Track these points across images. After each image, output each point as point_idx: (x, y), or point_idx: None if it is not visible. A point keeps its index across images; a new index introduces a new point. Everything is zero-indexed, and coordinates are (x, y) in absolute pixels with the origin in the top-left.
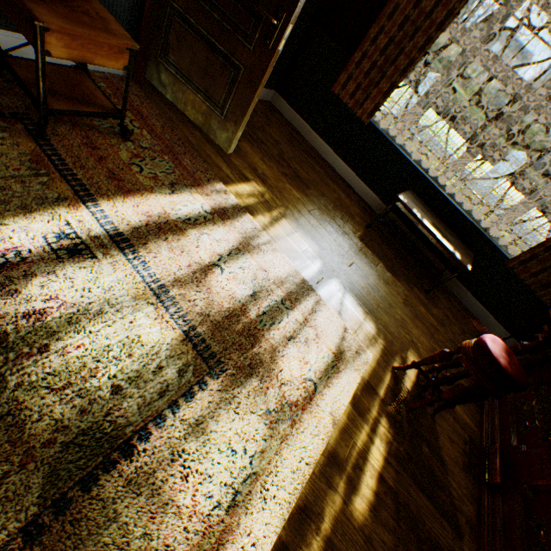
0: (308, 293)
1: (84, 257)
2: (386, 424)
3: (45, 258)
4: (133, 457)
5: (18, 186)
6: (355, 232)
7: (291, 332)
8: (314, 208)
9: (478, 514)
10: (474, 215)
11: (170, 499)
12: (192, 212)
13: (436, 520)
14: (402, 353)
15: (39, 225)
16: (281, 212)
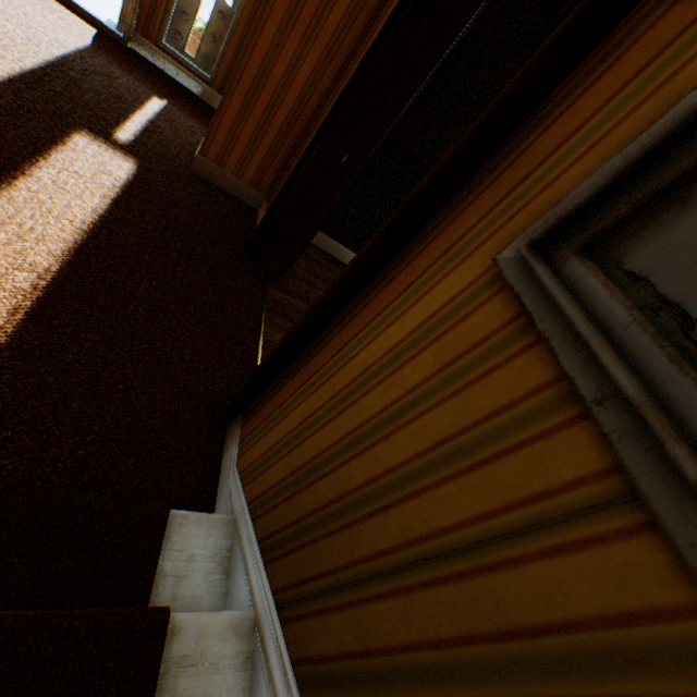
0: None
1: None
2: None
3: None
4: None
5: None
6: None
7: None
8: None
9: None
10: None
11: None
12: None
13: None
14: None
15: None
16: None
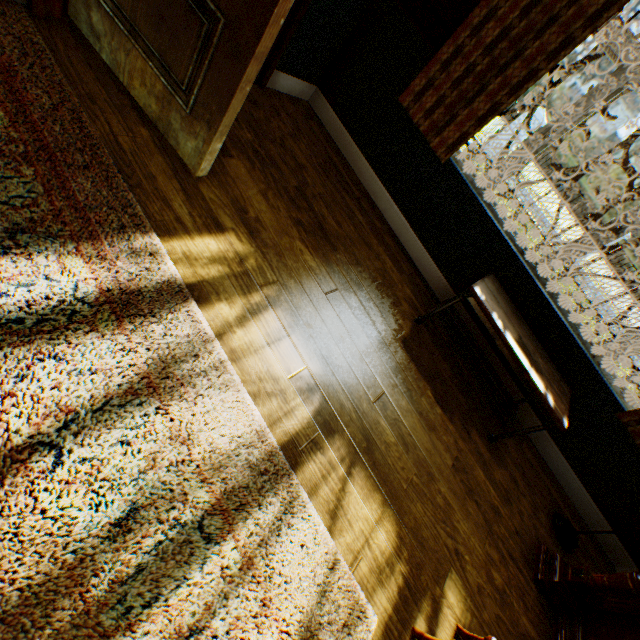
0: (275, 481)
1: None
2: None
3: None
4: None
5: None
6: (396, 330)
7: (200, 610)
8: (336, 287)
9: None
10: (582, 330)
11: None
12: (46, 297)
13: None
14: (436, 586)
15: None
16: (271, 294)
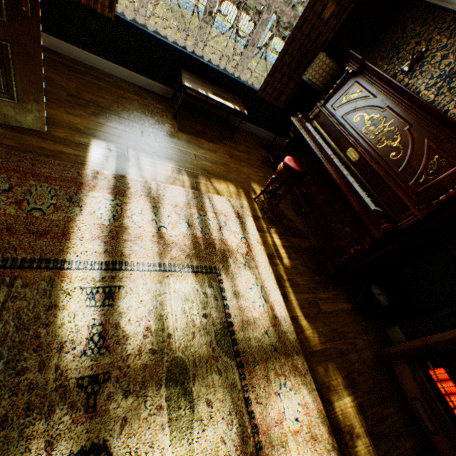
0: (201, 197)
1: (116, 292)
2: (271, 226)
3: (106, 313)
4: (234, 323)
5: (19, 303)
6: (174, 128)
7: (217, 226)
8: (141, 130)
9: (308, 227)
10: (227, 69)
11: (253, 319)
12: (105, 208)
13: (302, 242)
14: (251, 188)
15: (73, 306)
16: (133, 153)
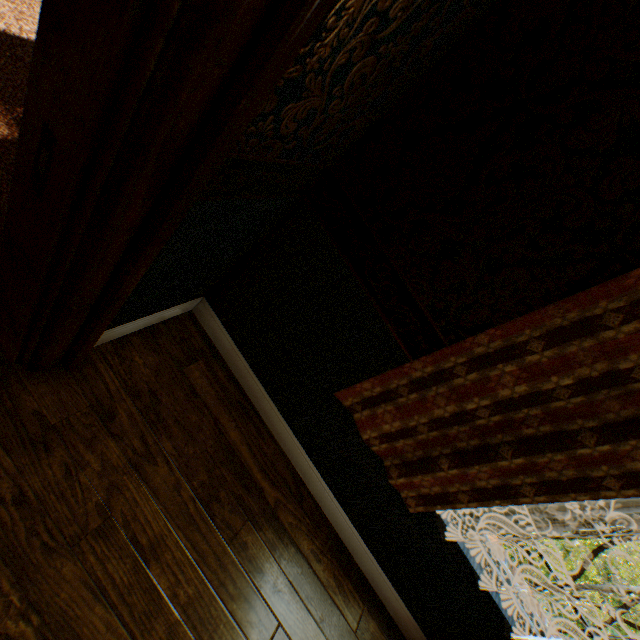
0: None
1: None
2: None
3: None
4: None
5: None
6: None
7: None
8: None
9: None
10: None
11: None
12: None
13: None
14: None
15: None
16: None
